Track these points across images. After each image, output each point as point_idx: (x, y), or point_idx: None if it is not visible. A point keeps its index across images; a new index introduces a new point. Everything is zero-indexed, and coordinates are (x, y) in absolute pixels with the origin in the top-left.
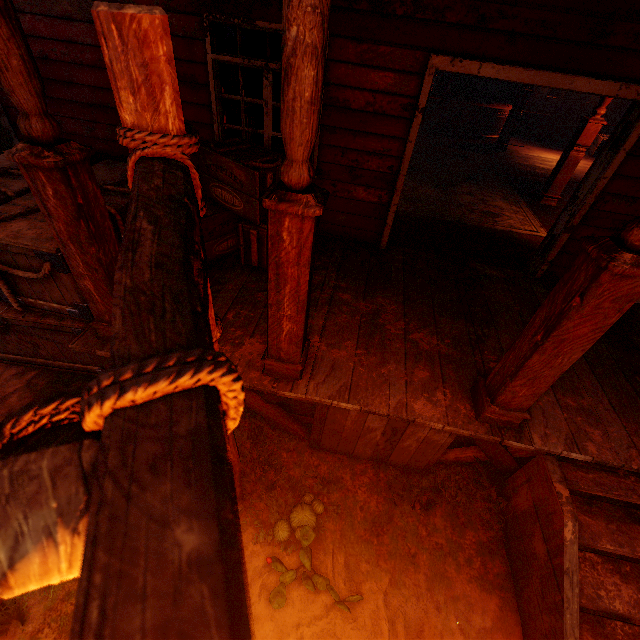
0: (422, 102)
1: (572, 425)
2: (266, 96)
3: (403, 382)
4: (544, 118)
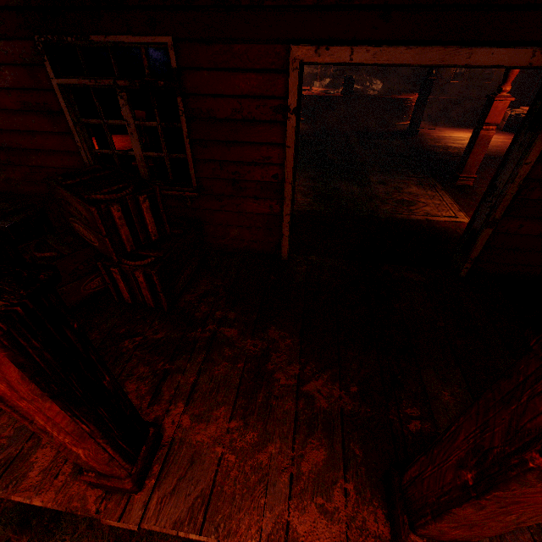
0: (292, 102)
1: (541, 539)
2: (126, 116)
3: (287, 477)
4: (451, 101)
